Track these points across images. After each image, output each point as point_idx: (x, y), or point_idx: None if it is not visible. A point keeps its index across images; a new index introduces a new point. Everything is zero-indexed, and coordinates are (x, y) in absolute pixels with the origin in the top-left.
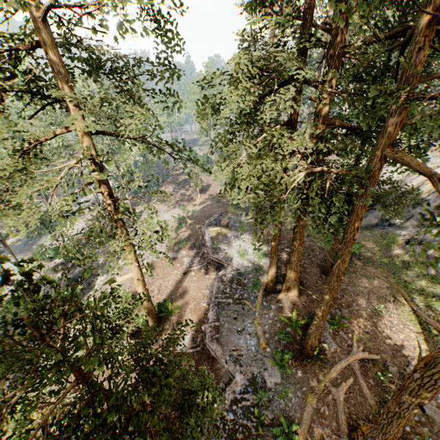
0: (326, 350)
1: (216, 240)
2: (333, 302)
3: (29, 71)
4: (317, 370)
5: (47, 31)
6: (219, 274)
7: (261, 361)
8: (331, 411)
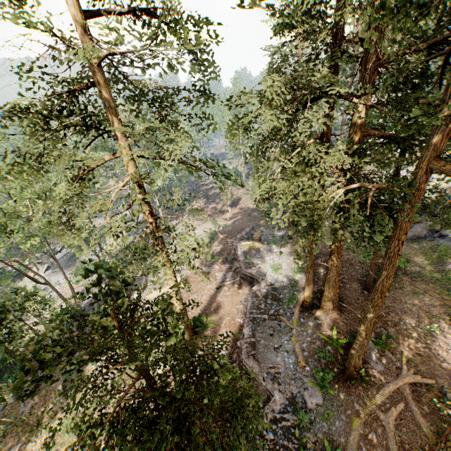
0: (371, 371)
1: (248, 255)
2: (377, 319)
3: (85, 108)
4: (363, 392)
5: (101, 74)
6: (253, 289)
7: (300, 381)
8: (379, 438)
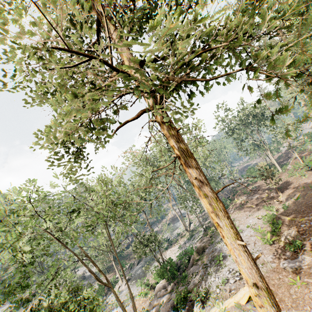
0: None
1: None
2: None
3: (90, 41)
4: None
5: None
6: None
7: None
8: None
